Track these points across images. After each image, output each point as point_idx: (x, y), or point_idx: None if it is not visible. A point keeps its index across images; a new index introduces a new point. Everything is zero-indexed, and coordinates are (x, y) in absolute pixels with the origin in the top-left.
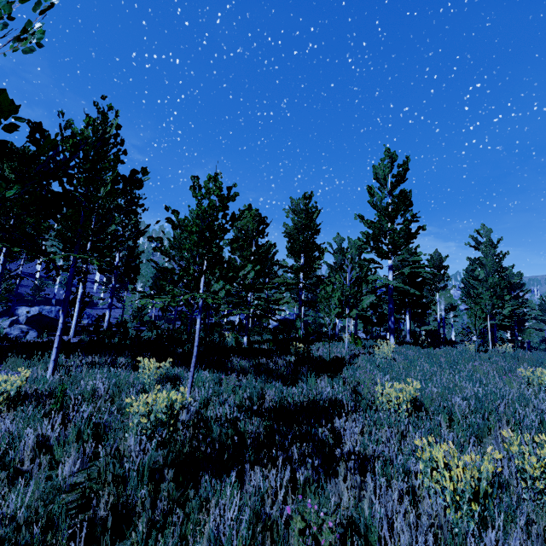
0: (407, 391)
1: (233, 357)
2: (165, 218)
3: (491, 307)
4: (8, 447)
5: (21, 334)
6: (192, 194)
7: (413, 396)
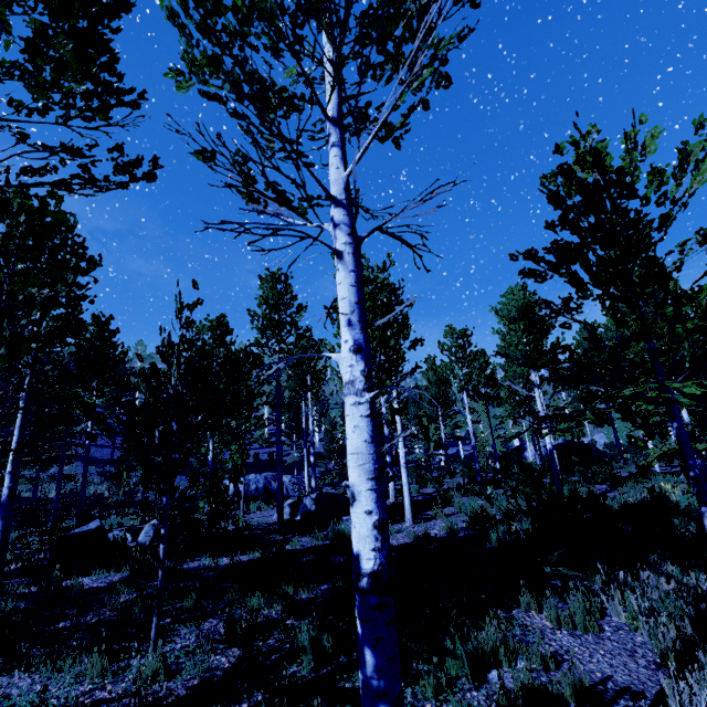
0: None
1: None
2: None
3: None
4: None
5: None
6: None
7: None
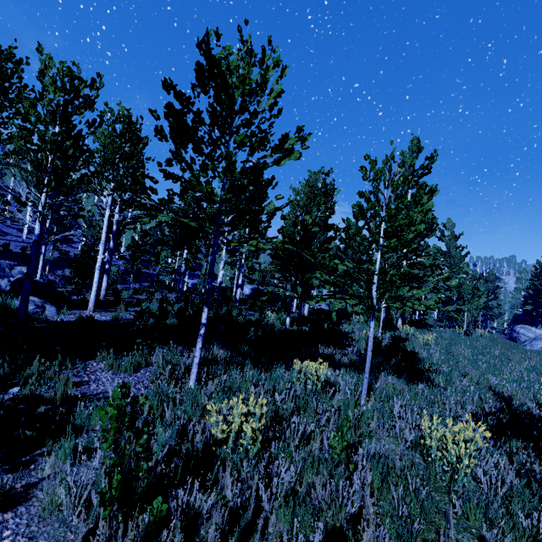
0: None
1: (319, 347)
2: (358, 206)
3: (471, 296)
4: (357, 510)
5: (38, 310)
6: (362, 176)
7: None
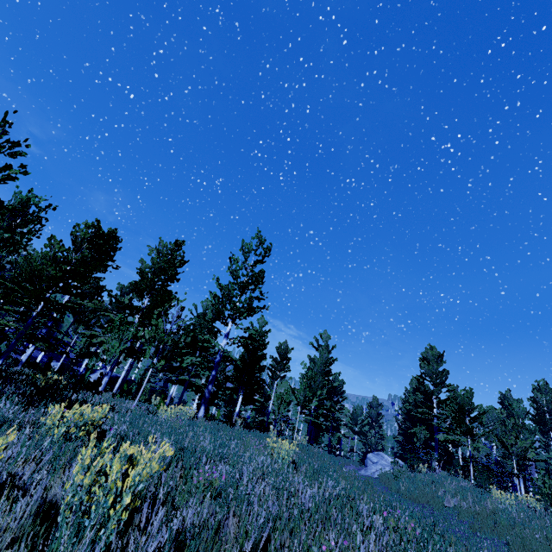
0: (86, 414)
1: None
2: None
3: (304, 398)
4: None
5: None
6: None
7: (88, 420)
